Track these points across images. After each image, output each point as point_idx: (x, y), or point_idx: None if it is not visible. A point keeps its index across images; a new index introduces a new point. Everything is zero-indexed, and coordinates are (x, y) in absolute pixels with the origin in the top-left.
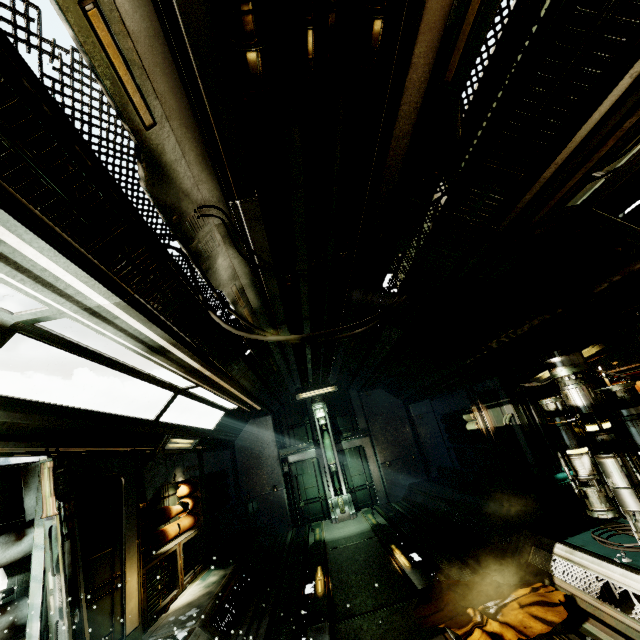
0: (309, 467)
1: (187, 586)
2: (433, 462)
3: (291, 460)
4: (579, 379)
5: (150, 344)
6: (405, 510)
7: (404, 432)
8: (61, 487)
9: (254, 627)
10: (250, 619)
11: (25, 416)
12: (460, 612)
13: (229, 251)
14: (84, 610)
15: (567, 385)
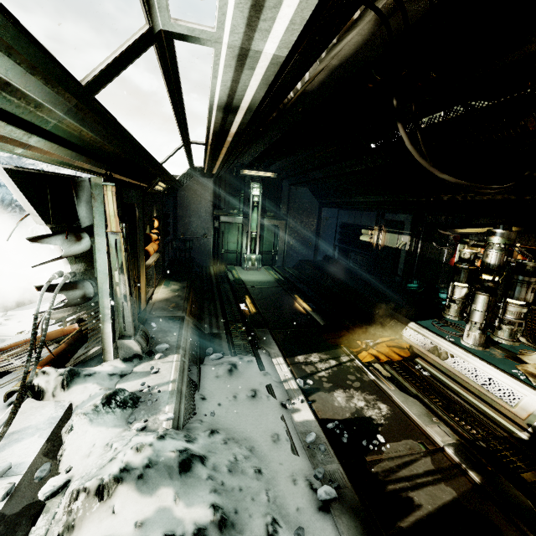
0: (235, 229)
1: (156, 287)
2: (321, 251)
3: (222, 220)
4: (504, 248)
5: (233, 101)
6: (296, 275)
7: (311, 226)
8: (118, 210)
9: (214, 321)
10: (208, 316)
11: (111, 139)
12: (352, 341)
13: (366, 25)
14: (134, 298)
15: (494, 249)
